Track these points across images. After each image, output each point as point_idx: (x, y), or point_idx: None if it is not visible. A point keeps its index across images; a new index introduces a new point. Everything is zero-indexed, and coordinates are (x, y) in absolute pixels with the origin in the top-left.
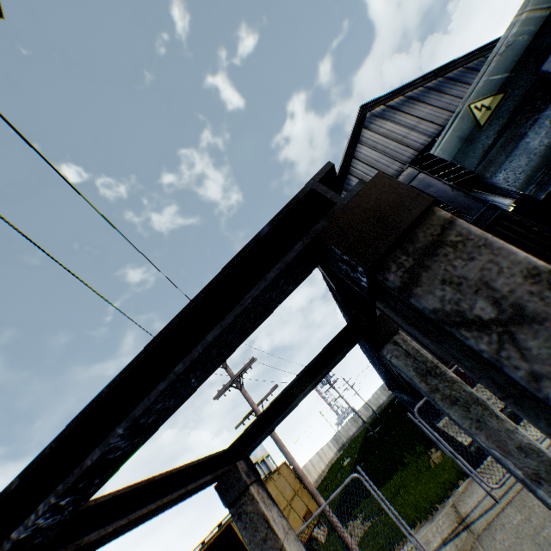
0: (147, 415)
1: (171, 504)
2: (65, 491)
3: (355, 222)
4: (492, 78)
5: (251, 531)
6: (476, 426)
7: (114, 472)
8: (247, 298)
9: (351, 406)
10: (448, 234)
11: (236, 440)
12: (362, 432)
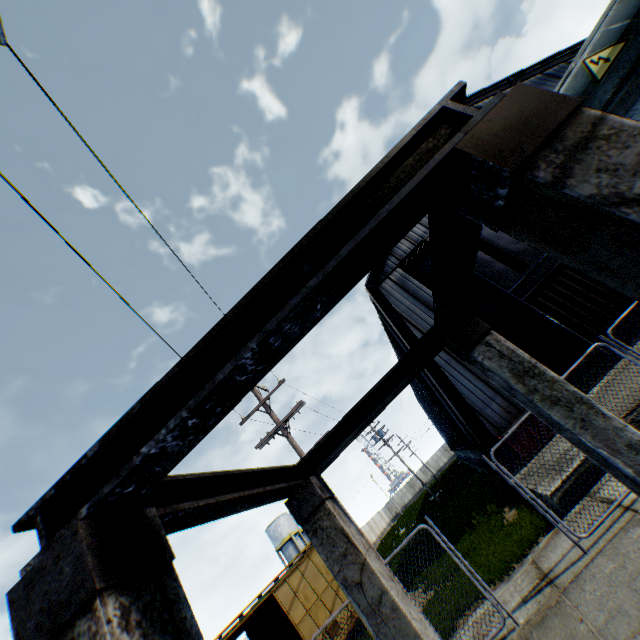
0: (276, 335)
1: (249, 505)
2: (195, 406)
3: (496, 131)
4: (611, 28)
5: (329, 547)
6: (580, 426)
7: (232, 407)
8: (382, 212)
9: (408, 467)
10: (599, 130)
11: (307, 456)
12: (419, 499)
